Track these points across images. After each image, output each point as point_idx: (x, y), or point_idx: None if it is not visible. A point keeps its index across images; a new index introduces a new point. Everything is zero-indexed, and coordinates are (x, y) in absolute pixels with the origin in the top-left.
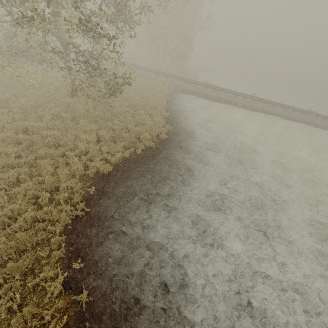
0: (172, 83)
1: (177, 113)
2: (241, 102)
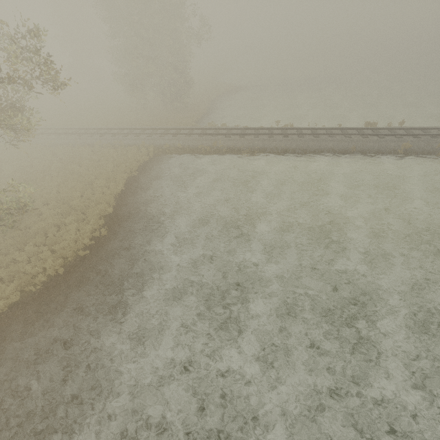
0: (153, 144)
1: (134, 199)
2: (247, 145)
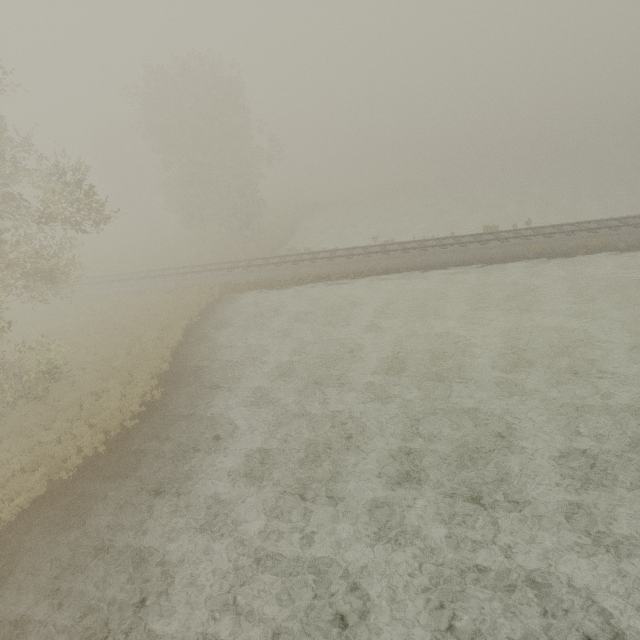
0: (219, 282)
1: (195, 350)
2: (339, 269)
